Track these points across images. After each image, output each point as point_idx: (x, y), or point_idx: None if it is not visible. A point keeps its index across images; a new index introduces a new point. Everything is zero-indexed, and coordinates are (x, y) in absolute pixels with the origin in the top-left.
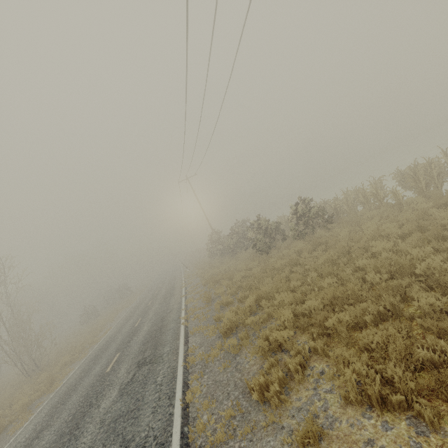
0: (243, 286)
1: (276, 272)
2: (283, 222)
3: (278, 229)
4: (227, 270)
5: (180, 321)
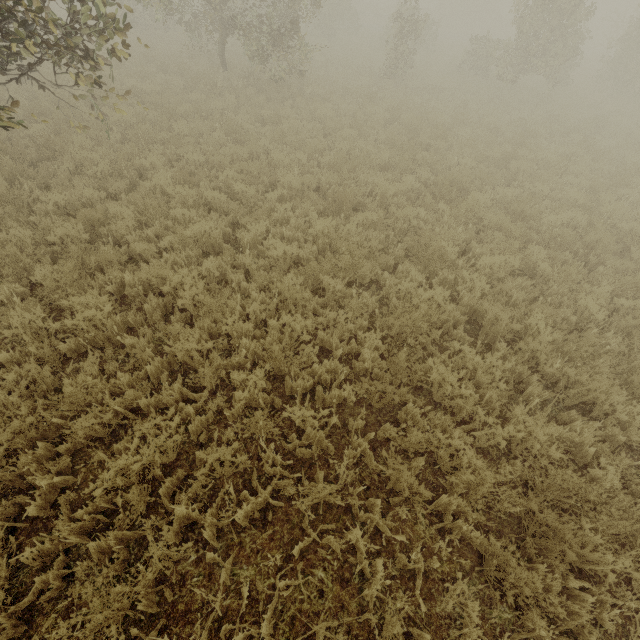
0: None
1: None
2: None
3: None
4: None
5: None
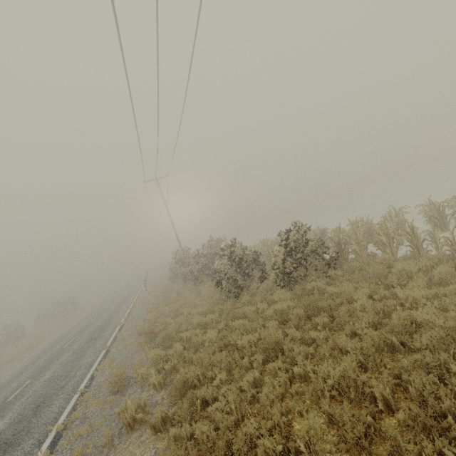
0: (174, 383)
1: (239, 357)
2: (264, 249)
3: (256, 261)
4: (178, 312)
5: (46, 437)
